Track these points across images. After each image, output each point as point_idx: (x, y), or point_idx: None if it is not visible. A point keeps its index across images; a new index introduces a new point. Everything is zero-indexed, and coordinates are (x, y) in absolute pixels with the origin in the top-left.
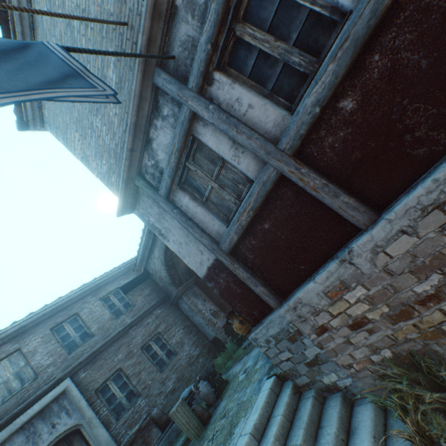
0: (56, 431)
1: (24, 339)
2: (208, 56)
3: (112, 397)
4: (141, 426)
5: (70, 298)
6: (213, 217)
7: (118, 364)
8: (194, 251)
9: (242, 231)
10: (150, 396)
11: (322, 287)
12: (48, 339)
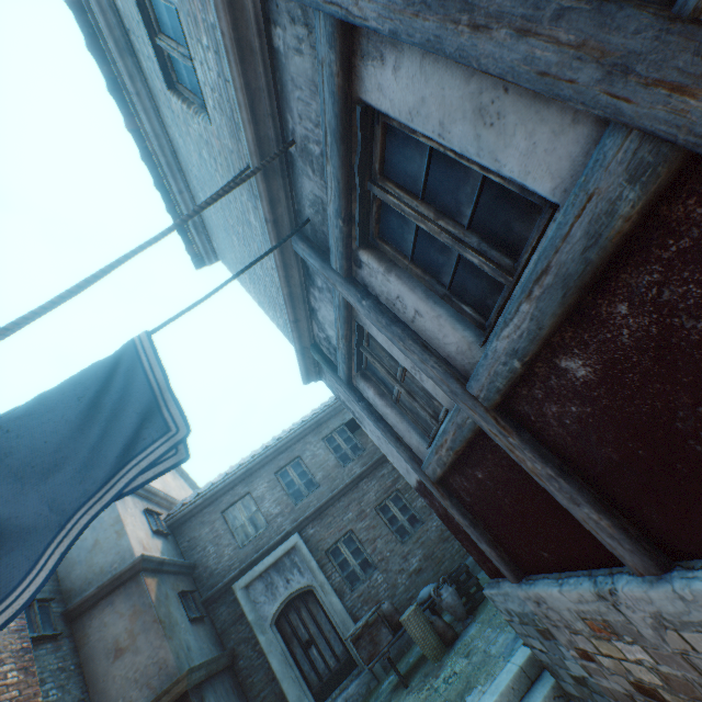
0: (291, 587)
1: (252, 482)
2: (342, 234)
3: (344, 562)
4: (368, 621)
5: (289, 438)
6: (408, 427)
7: (348, 524)
8: (396, 454)
9: (446, 467)
10: (388, 572)
11: (574, 606)
12: (273, 485)
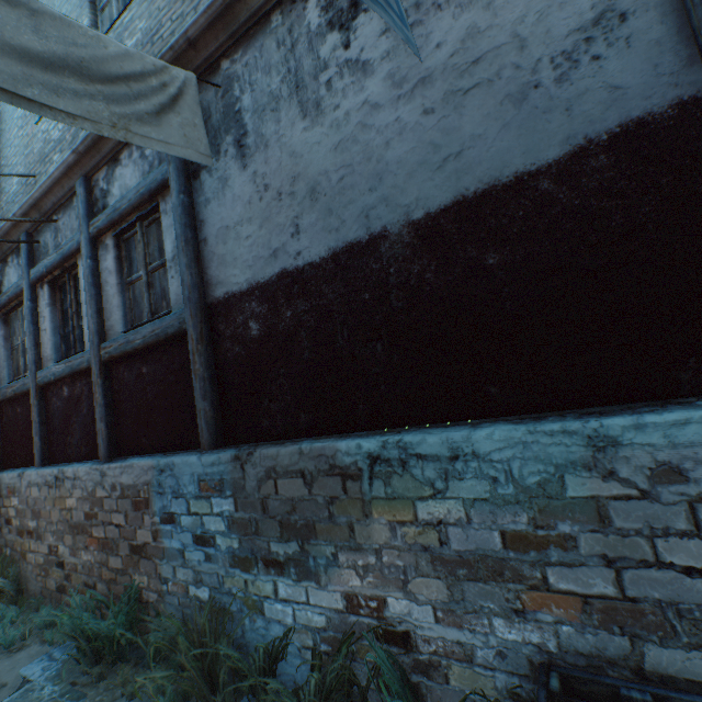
0: None
1: None
2: (44, 273)
3: None
4: None
5: None
6: (7, 366)
7: None
8: None
9: (7, 398)
10: None
11: (9, 481)
12: None
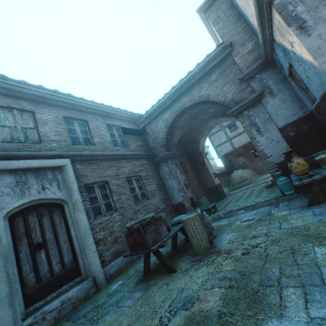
0: (44, 194)
1: (40, 108)
2: None
3: (95, 198)
4: (155, 216)
5: (86, 105)
6: None
7: (106, 177)
8: None
9: None
10: (123, 216)
11: None
12: (59, 122)
